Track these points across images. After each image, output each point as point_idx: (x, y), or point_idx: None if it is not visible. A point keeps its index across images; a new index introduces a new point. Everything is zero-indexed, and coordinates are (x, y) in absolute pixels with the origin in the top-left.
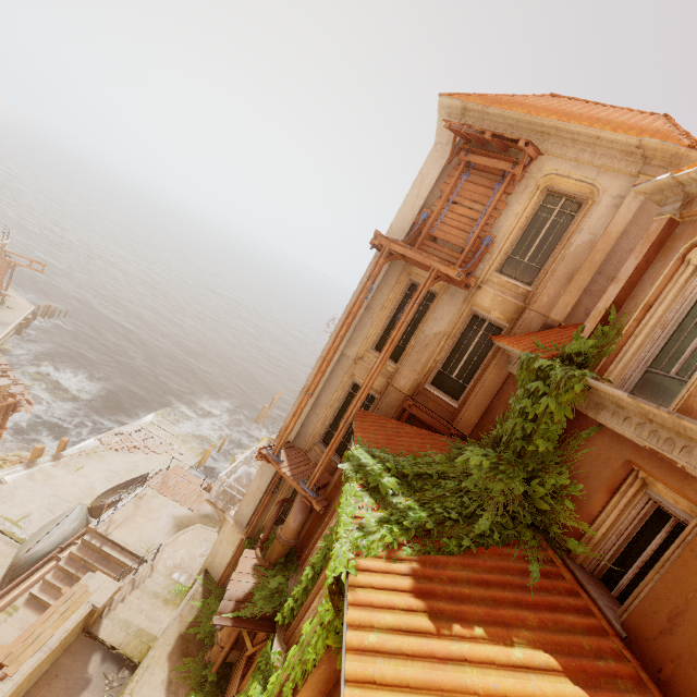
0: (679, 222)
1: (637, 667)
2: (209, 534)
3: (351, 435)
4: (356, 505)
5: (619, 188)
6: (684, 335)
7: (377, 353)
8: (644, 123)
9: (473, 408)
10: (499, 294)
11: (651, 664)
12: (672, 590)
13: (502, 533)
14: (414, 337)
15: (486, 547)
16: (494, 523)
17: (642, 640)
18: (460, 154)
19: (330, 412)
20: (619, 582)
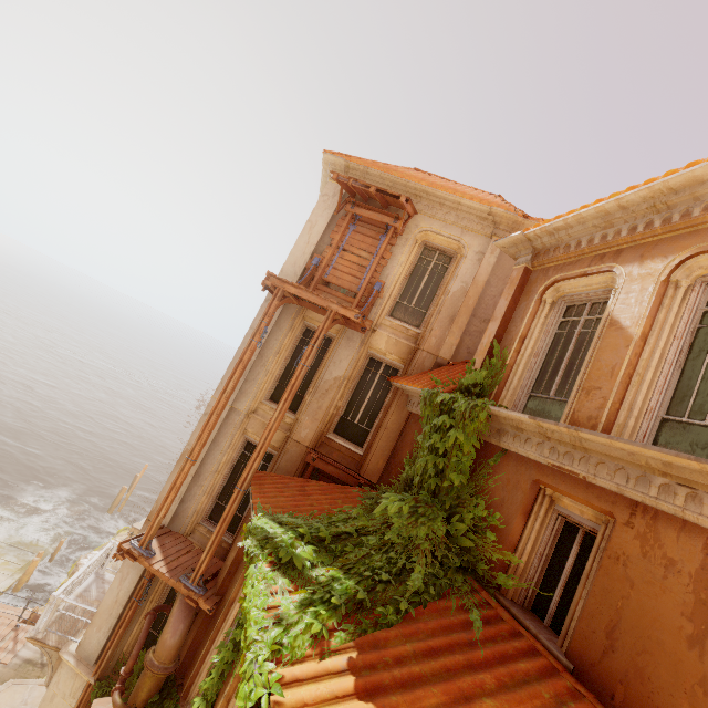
0: (532, 271)
1: (594, 700)
2: (31, 690)
3: (245, 504)
4: (268, 592)
5: (479, 246)
6: (553, 362)
7: (273, 404)
8: (488, 198)
9: (379, 453)
10: (393, 337)
11: (604, 692)
12: (603, 603)
13: (435, 584)
14: (313, 383)
15: (423, 605)
16: (426, 574)
17: (589, 668)
18: (346, 206)
19: (218, 479)
20: (548, 608)
